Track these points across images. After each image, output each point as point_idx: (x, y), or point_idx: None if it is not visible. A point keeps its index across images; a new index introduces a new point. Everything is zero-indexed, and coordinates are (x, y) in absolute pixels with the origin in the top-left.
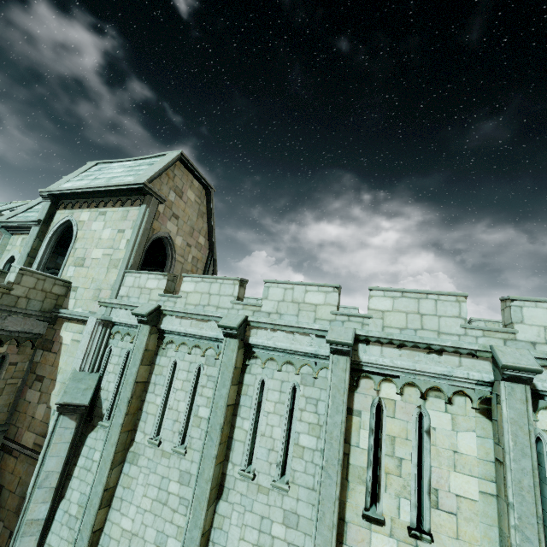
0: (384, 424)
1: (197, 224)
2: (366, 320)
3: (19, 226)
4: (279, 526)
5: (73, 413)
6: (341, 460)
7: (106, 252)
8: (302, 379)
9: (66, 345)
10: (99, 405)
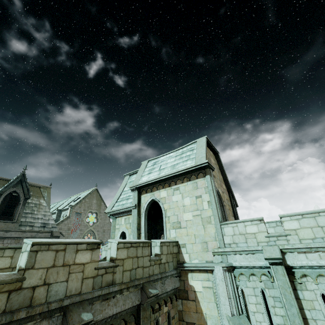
0: None
1: (219, 177)
2: None
3: (122, 211)
4: None
5: None
6: None
7: (194, 214)
8: None
9: (200, 292)
10: None
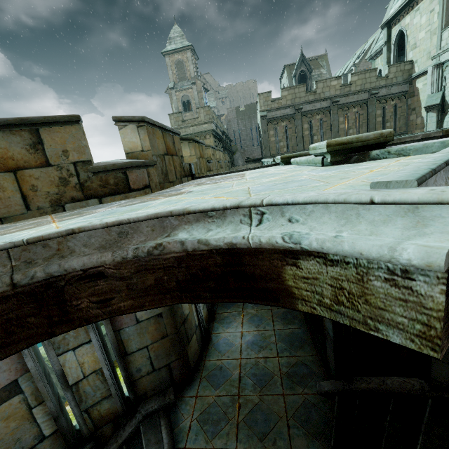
0: None
1: None
2: None
3: (376, 53)
4: None
5: (433, 110)
6: None
7: (426, 31)
8: None
9: (420, 89)
10: (446, 104)
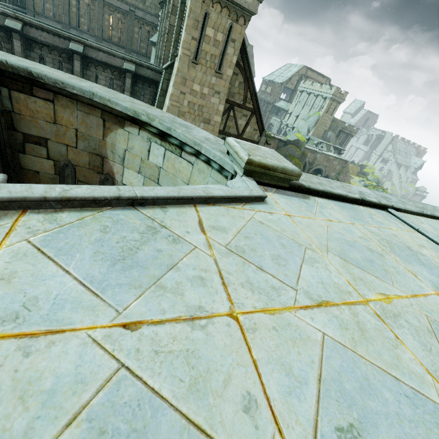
0: None
1: None
2: None
3: None
4: None
5: (155, 46)
6: (163, 34)
7: None
8: None
9: None
10: None
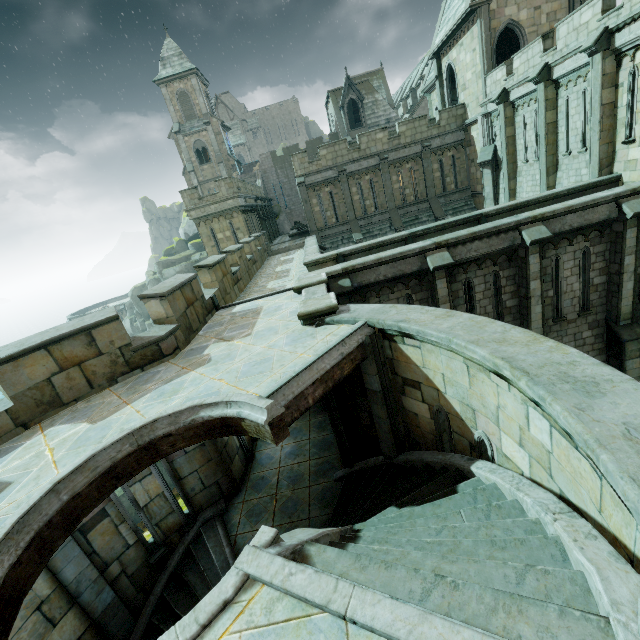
0: (635, 83)
1: None
2: (619, 11)
3: (430, 87)
4: (583, 170)
5: (487, 166)
6: (598, 120)
7: (472, 72)
8: (588, 83)
9: (475, 139)
10: (499, 159)
